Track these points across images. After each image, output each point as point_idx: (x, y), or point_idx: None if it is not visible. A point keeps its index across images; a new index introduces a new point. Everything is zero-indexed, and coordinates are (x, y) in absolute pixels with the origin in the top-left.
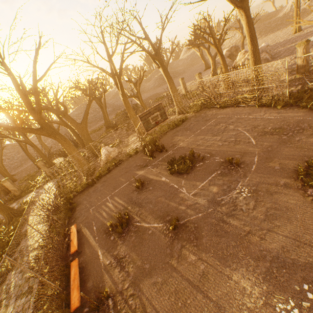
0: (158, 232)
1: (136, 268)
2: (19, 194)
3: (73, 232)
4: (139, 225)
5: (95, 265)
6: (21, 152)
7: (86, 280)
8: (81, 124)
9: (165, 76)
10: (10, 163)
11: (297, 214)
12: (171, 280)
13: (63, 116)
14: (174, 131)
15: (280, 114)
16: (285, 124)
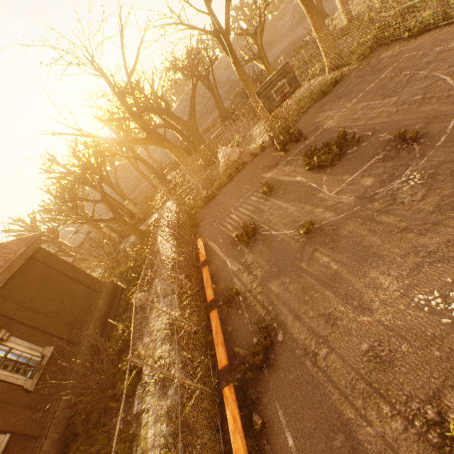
0: (288, 239)
1: (264, 272)
2: (144, 217)
3: (199, 245)
4: (266, 233)
5: (224, 272)
6: (133, 172)
7: (217, 283)
8: (189, 122)
9: (301, 4)
10: (126, 186)
11: None
12: (300, 280)
13: (166, 115)
14: (319, 105)
15: None
16: None
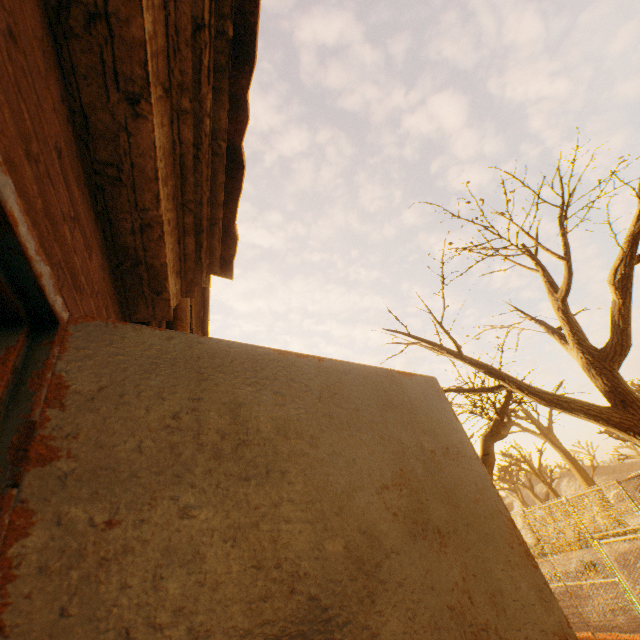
0: None
1: None
2: None
3: None
4: None
5: None
6: None
7: None
8: None
9: None
10: None
11: None
12: None
13: None
14: None
15: None
16: None
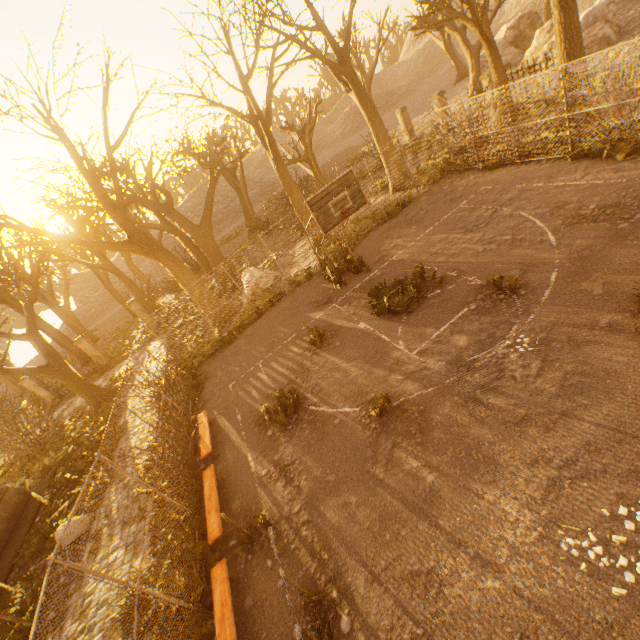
0: (351, 422)
1: (313, 481)
2: (107, 364)
3: (202, 424)
4: (316, 410)
5: (243, 477)
6: (100, 288)
7: (229, 500)
8: (201, 227)
9: (362, 109)
10: (84, 309)
11: (626, 383)
12: (374, 500)
13: (167, 213)
14: (384, 229)
15: (621, 172)
16: (629, 195)
